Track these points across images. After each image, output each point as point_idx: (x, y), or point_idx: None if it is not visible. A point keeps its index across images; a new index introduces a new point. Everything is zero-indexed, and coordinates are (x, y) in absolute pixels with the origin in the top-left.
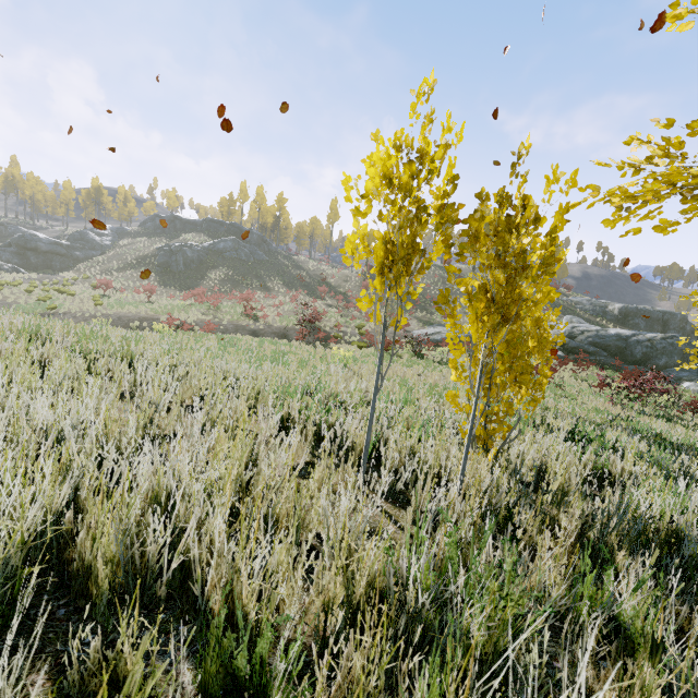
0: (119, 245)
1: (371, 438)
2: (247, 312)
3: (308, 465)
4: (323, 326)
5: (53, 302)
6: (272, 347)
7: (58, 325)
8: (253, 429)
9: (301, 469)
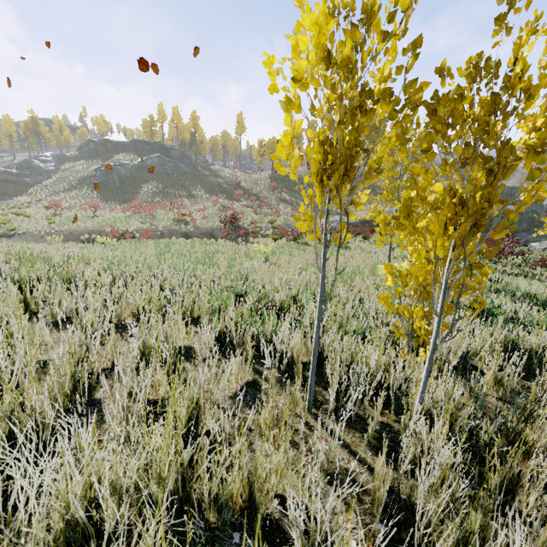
0: (62, 170)
1: (307, 344)
2: (177, 218)
3: (251, 386)
4: (242, 224)
5: (13, 224)
6: (202, 248)
7: (2, 251)
8: (193, 344)
9: (246, 394)
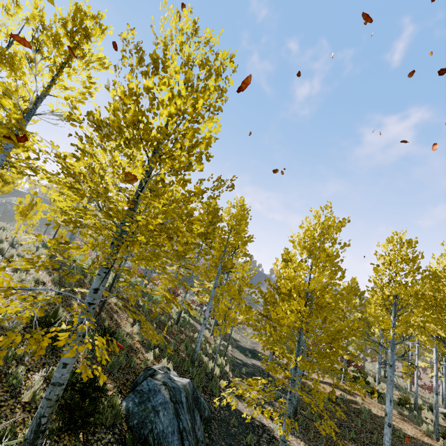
0: None
1: None
2: None
3: None
4: None
5: None
6: None
7: None
8: None
9: None
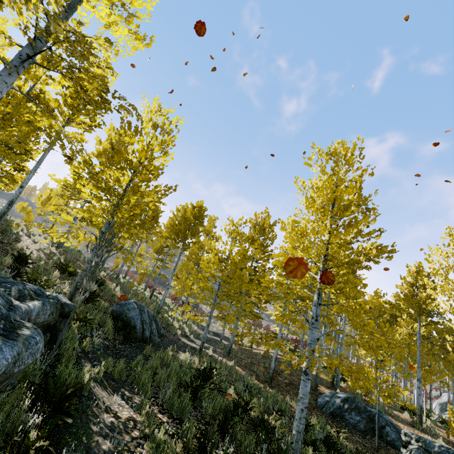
0: None
1: None
2: None
3: None
4: None
5: None
6: None
7: None
8: None
9: None
